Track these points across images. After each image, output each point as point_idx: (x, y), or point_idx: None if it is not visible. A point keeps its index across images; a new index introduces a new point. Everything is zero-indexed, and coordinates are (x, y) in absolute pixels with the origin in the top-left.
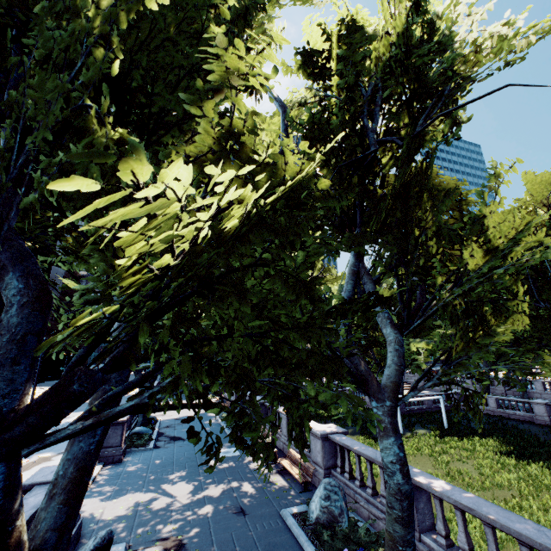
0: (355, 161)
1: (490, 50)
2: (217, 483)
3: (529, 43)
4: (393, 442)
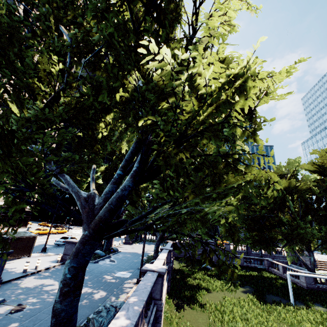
0: None
1: None
2: (90, 287)
3: None
4: (68, 263)
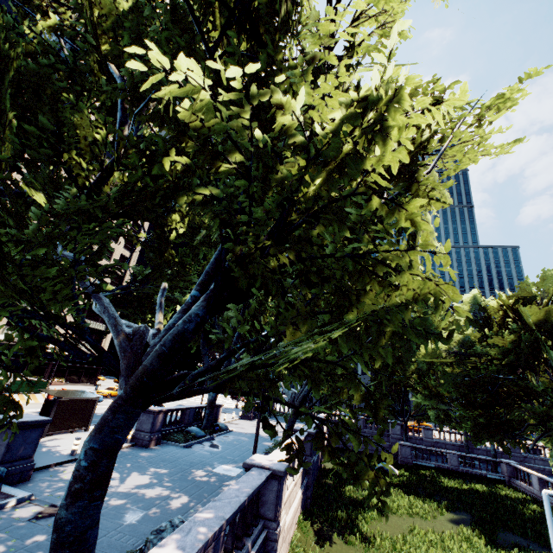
0: None
1: None
2: (168, 488)
3: None
4: (86, 442)
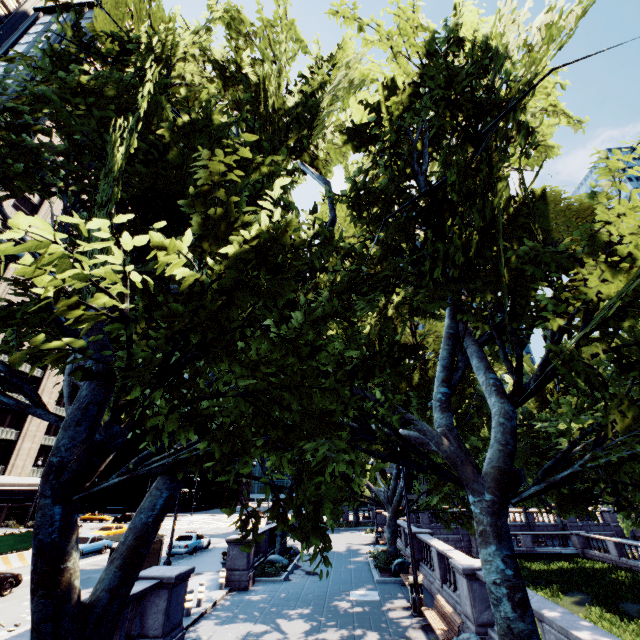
0: (419, 211)
1: (543, 43)
2: (338, 627)
3: (578, 16)
4: (494, 551)
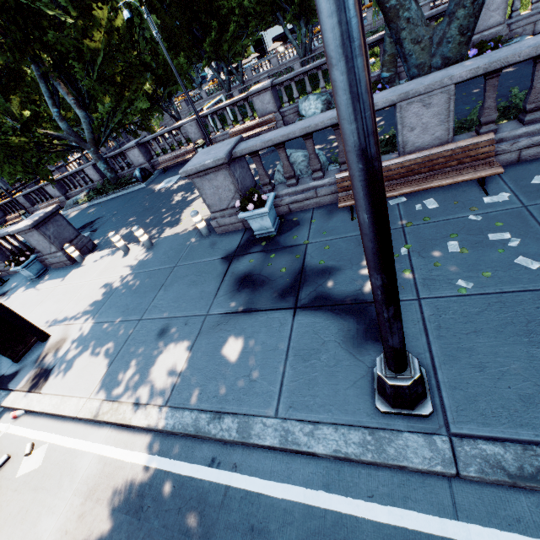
0: None
1: None
2: None
3: None
4: None
